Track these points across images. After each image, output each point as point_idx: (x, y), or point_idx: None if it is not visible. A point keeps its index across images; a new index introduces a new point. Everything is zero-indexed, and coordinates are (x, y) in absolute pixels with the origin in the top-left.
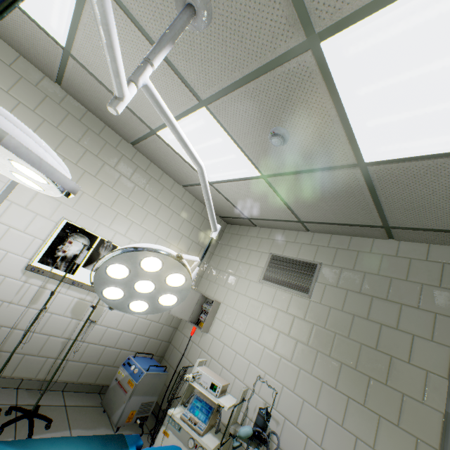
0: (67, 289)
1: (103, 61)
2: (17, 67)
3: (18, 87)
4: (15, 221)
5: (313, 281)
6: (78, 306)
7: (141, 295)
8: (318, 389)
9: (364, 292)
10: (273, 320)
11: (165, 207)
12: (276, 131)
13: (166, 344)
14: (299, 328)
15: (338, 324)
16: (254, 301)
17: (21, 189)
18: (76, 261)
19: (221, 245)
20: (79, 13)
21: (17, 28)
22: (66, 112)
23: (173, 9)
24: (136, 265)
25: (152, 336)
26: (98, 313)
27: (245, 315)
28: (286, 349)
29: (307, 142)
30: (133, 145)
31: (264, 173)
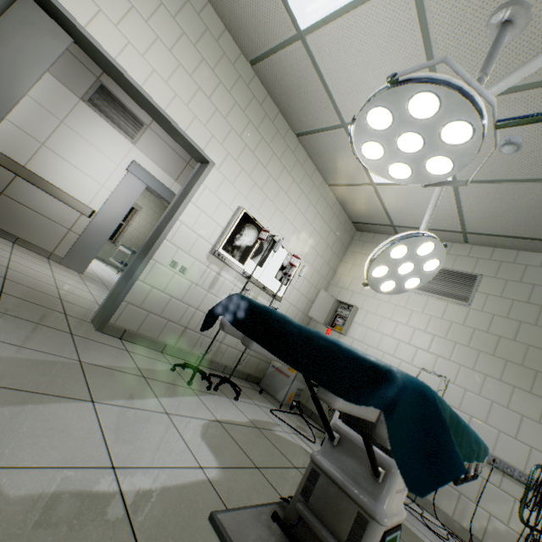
0: (234, 279)
1: (342, 50)
2: (222, 43)
3: (221, 65)
4: (206, 206)
5: (473, 291)
6: None
7: (396, 276)
8: (481, 381)
9: (532, 302)
10: (426, 325)
11: (312, 207)
12: (514, 140)
13: None
14: (457, 332)
15: (503, 329)
16: (400, 307)
17: (213, 174)
18: (275, 249)
19: (350, 252)
20: (356, 4)
21: (251, 4)
22: (252, 95)
23: (481, 20)
24: (414, 248)
25: None
26: None
27: (390, 320)
28: (443, 349)
29: (538, 153)
30: (297, 136)
31: (459, 179)
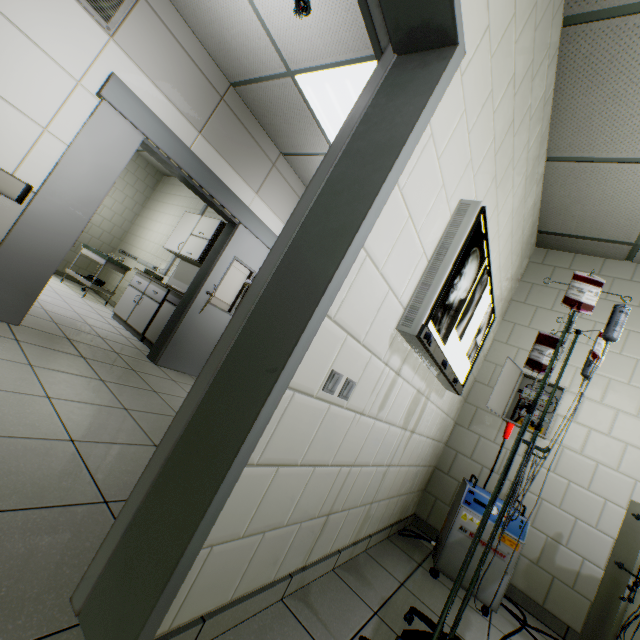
0: (414, 373)
1: None
2: None
3: None
4: (417, 197)
5: None
6: (412, 404)
7: None
8: None
9: None
10: None
11: (522, 203)
12: None
13: (441, 448)
14: None
15: None
16: None
17: (450, 92)
18: (617, 335)
19: (528, 284)
20: None
21: None
22: None
23: None
24: None
25: (439, 438)
26: (421, 413)
27: (639, 419)
28: None
29: None
30: (564, 25)
31: None
